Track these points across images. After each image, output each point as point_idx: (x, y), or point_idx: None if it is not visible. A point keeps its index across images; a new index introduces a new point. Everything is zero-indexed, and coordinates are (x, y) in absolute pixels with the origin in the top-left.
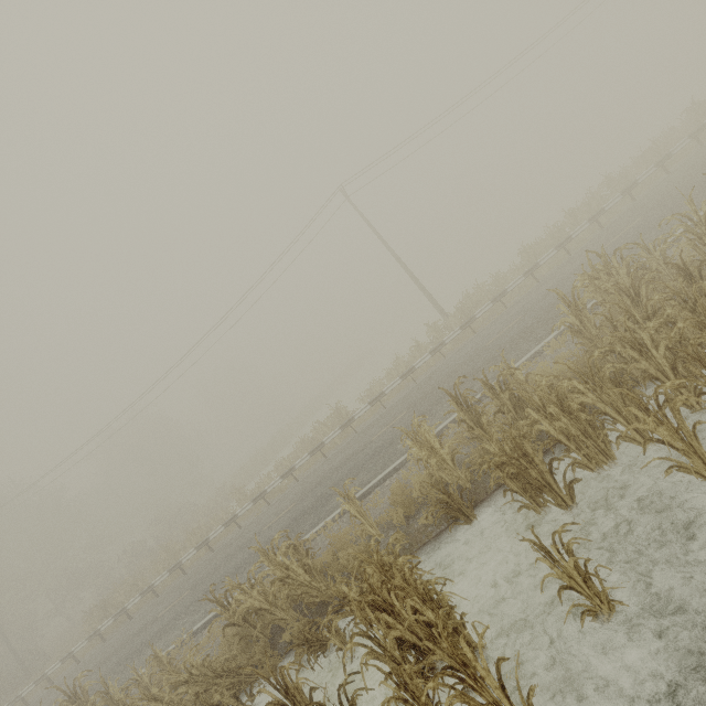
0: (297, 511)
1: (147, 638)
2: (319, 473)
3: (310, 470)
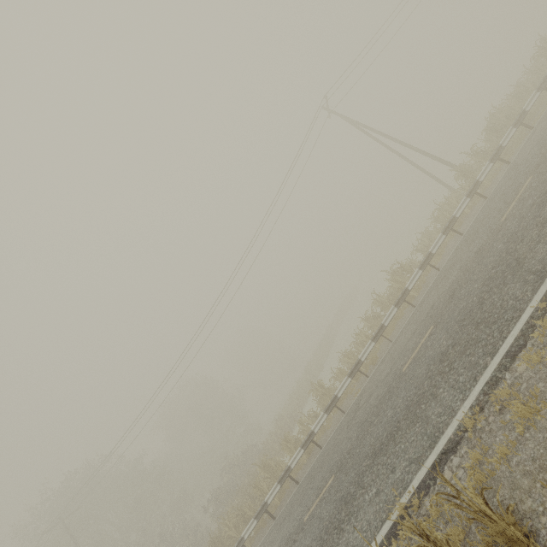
0: (453, 318)
1: (310, 544)
2: (433, 301)
3: (397, 330)
